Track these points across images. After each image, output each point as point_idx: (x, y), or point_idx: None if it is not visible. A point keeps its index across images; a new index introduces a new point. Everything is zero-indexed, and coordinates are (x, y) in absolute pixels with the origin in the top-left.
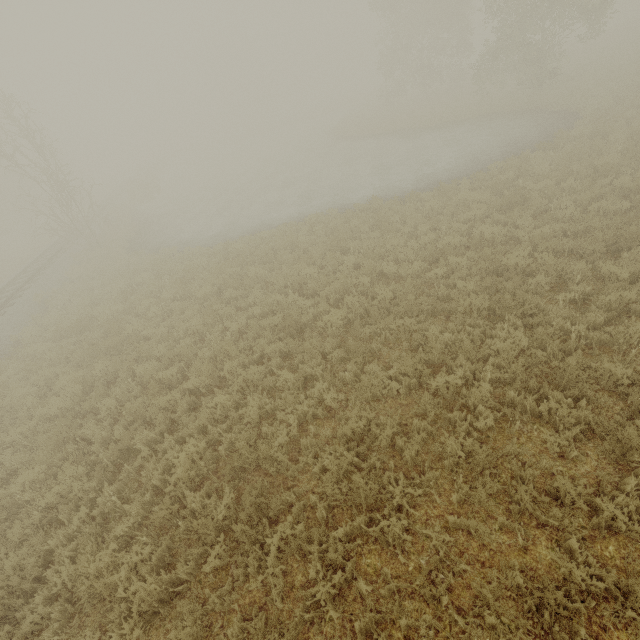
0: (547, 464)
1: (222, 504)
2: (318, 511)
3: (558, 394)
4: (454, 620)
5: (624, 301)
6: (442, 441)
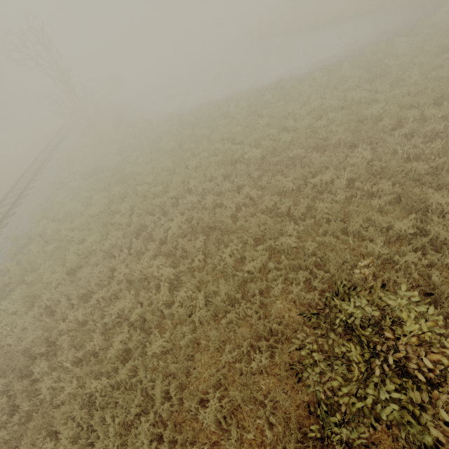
0: (371, 214)
1: (199, 240)
2: (248, 241)
3: (383, 181)
4: (315, 274)
5: (435, 131)
6: (315, 207)
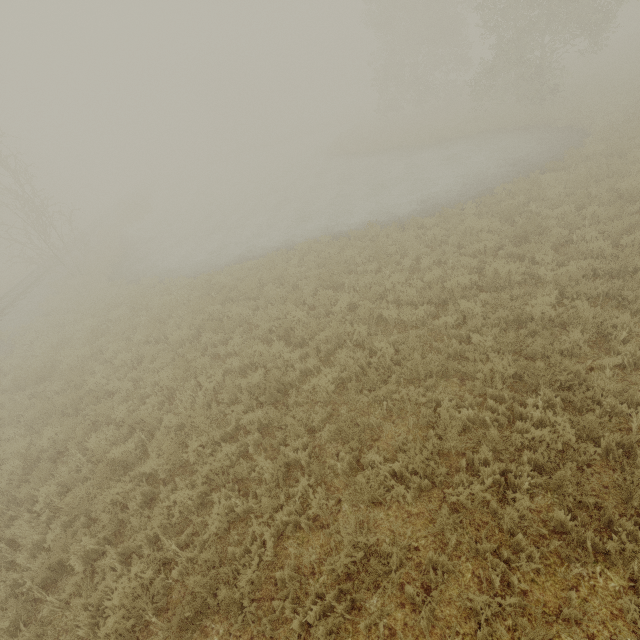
0: None
1: None
2: None
3: (630, 525)
4: None
5: None
6: (471, 598)
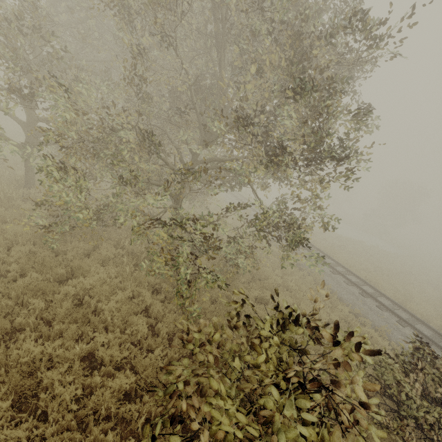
0: None
1: None
2: None
3: None
4: None
5: None
6: None
